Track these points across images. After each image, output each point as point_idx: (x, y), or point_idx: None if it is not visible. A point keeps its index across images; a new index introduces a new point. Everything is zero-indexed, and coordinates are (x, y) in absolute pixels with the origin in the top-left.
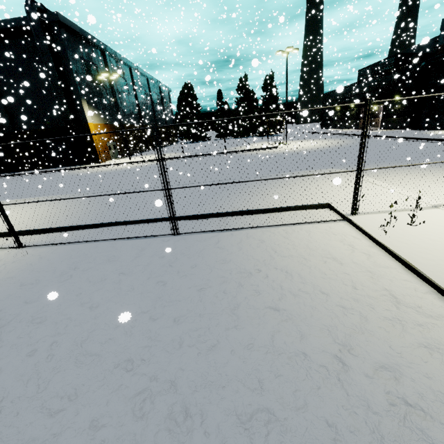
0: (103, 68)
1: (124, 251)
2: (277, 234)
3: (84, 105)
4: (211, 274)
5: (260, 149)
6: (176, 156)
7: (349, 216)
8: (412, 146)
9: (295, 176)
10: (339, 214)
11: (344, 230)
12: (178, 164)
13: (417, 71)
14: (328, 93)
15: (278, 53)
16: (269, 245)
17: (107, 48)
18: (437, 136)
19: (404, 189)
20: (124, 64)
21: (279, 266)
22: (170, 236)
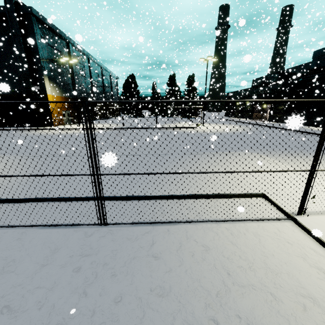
0: (66, 54)
1: (31, 251)
2: (221, 236)
3: (45, 79)
4: (143, 324)
5: (183, 128)
6: (117, 127)
7: (296, 217)
8: (300, 137)
9: (245, 171)
10: (280, 210)
11: (297, 237)
12: (118, 133)
13: (295, 84)
14: (231, 92)
15: (201, 60)
16: (217, 257)
17: (71, 40)
18: (314, 131)
19: (320, 179)
20: (84, 55)
21: (242, 311)
22: (95, 226)
